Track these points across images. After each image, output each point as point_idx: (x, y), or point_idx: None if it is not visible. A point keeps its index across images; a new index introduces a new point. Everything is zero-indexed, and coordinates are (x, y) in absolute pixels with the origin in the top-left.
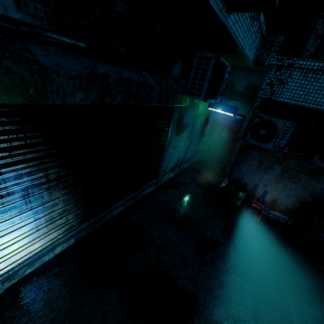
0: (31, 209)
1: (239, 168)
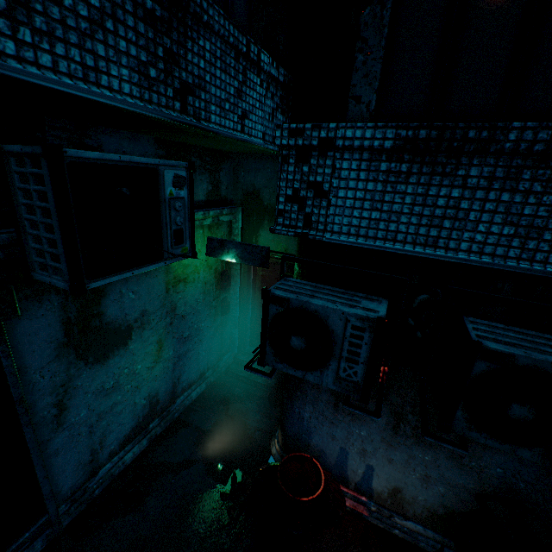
0: None
1: (295, 408)
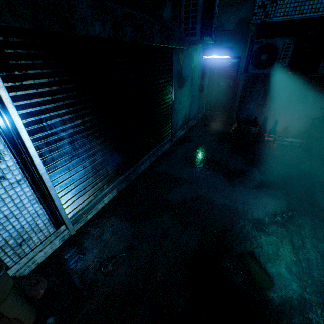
0: (78, 157)
1: (246, 106)
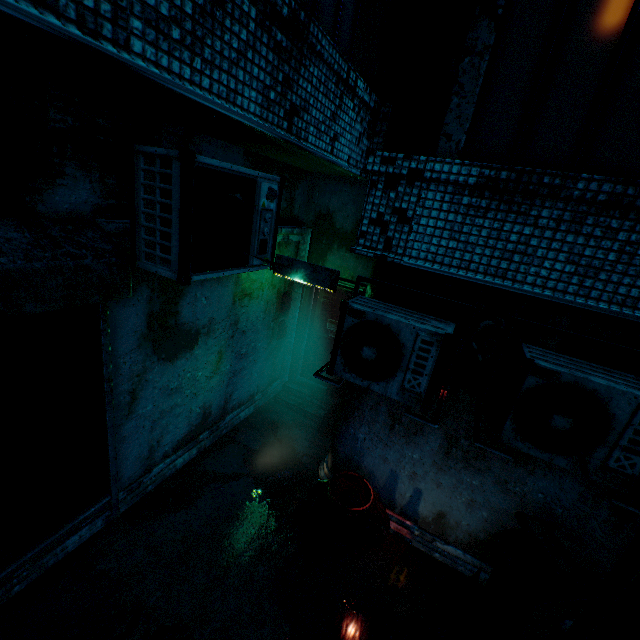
0: None
1: (350, 429)
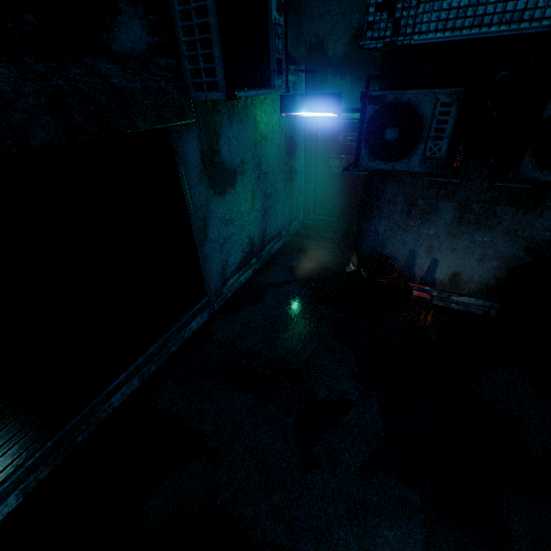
0: None
1: (371, 227)
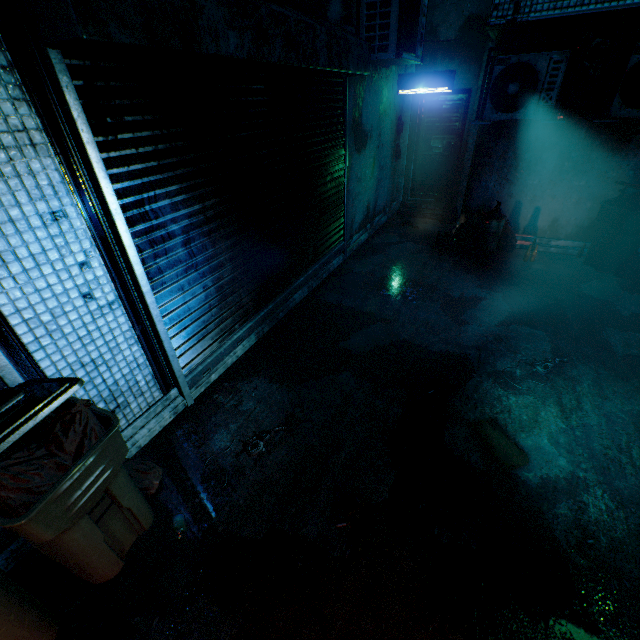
0: (196, 270)
1: (481, 184)
